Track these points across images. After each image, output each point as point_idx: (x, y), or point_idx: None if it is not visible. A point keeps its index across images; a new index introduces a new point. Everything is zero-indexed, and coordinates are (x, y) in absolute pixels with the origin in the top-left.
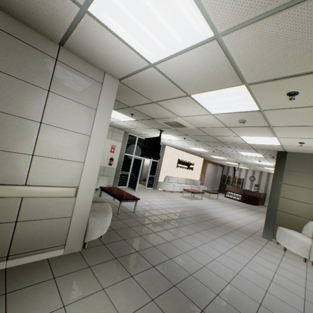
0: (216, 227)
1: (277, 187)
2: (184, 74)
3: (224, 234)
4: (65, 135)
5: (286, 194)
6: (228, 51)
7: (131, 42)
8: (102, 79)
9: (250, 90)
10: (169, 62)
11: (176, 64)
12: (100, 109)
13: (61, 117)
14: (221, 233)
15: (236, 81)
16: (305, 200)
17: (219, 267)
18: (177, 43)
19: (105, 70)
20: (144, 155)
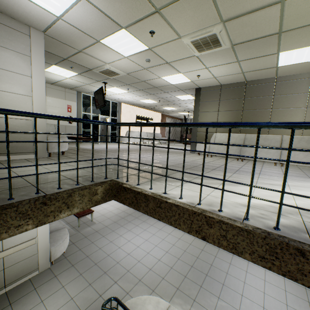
0: (157, 151)
1: (196, 116)
2: (84, 23)
3: (160, 153)
4: (12, 76)
5: (202, 119)
6: (96, 5)
7: (37, 1)
8: (29, 32)
9: (130, 33)
10: (69, 15)
11: (74, 16)
12: (34, 57)
13: (4, 62)
14: (159, 152)
15: (117, 26)
16: (212, 120)
17: (143, 158)
18: (64, 1)
19: (29, 25)
20: (101, 113)
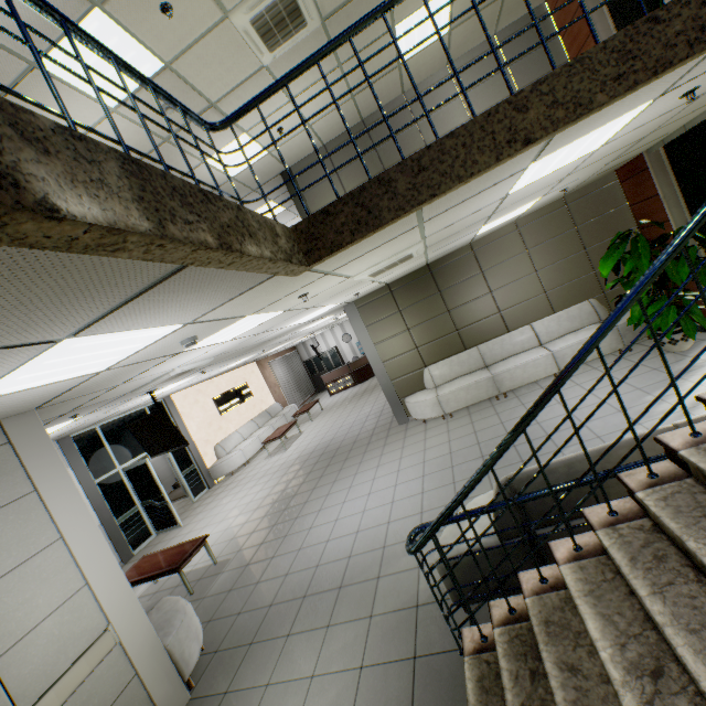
0: None
1: None
2: None
3: None
4: None
5: None
6: None
7: None
8: None
9: (115, 19)
10: None
11: None
12: None
13: None
14: None
15: (80, 1)
16: None
17: None
18: None
19: None
20: None
